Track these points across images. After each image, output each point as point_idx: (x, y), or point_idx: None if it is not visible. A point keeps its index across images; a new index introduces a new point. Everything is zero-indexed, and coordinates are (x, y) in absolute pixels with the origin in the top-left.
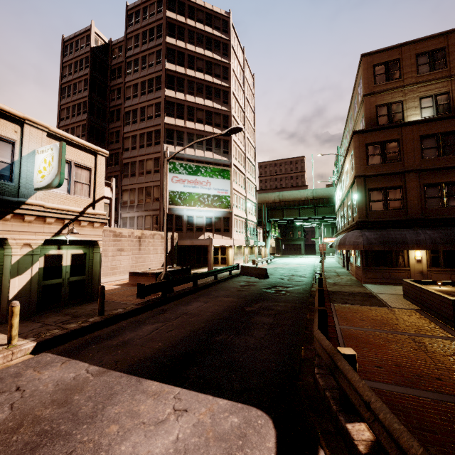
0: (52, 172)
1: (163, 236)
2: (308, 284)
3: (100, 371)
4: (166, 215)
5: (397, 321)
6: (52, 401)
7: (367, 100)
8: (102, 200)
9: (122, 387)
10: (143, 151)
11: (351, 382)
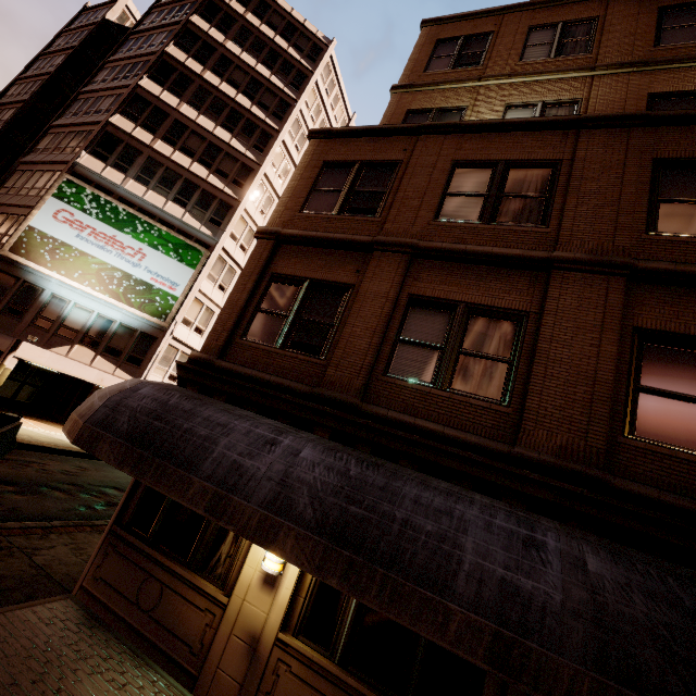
0: None
1: None
2: None
3: None
4: None
5: None
6: None
7: (395, 98)
8: None
9: None
10: (51, 157)
11: None
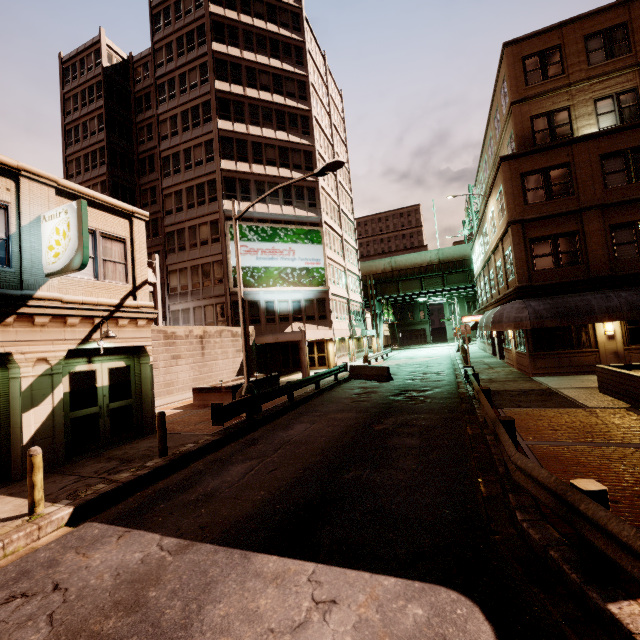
0: (69, 247)
1: (235, 332)
2: (451, 383)
3: (181, 545)
4: (240, 301)
5: (607, 427)
6: (114, 604)
7: (516, 110)
8: (146, 285)
9: (221, 569)
10: (193, 213)
11: (621, 540)
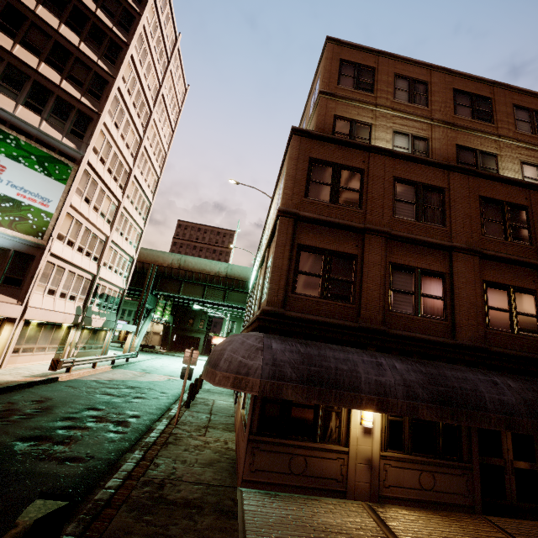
0: None
1: None
2: (79, 483)
3: None
4: None
5: None
6: None
7: (323, 101)
8: None
9: None
10: None
11: None
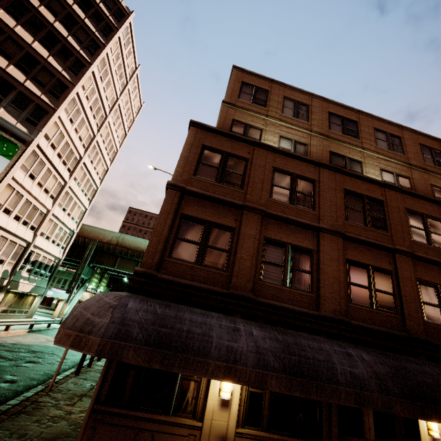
0: None
1: None
2: None
3: None
4: None
5: None
6: None
7: (225, 108)
8: None
9: None
10: None
11: None
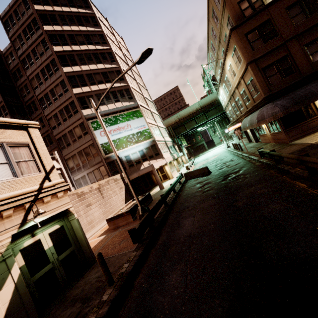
0: None
1: (115, 179)
2: (247, 162)
3: None
4: (117, 158)
5: None
6: None
7: (228, 2)
8: (54, 169)
9: None
10: (67, 123)
11: None
